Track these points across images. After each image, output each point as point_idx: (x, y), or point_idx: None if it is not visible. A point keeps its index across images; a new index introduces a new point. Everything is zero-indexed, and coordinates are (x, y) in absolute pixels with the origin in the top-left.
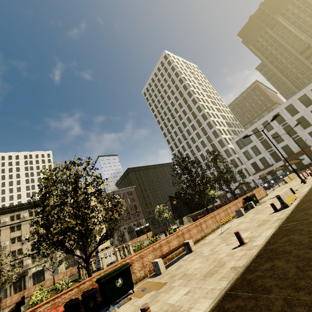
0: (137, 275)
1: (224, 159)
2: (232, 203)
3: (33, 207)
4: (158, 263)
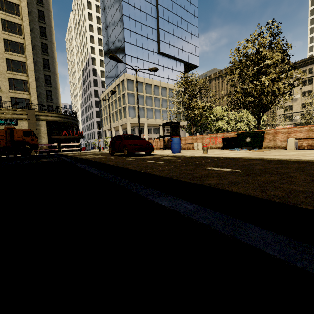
0: (277, 144)
1: None
2: None
3: None
4: (287, 141)
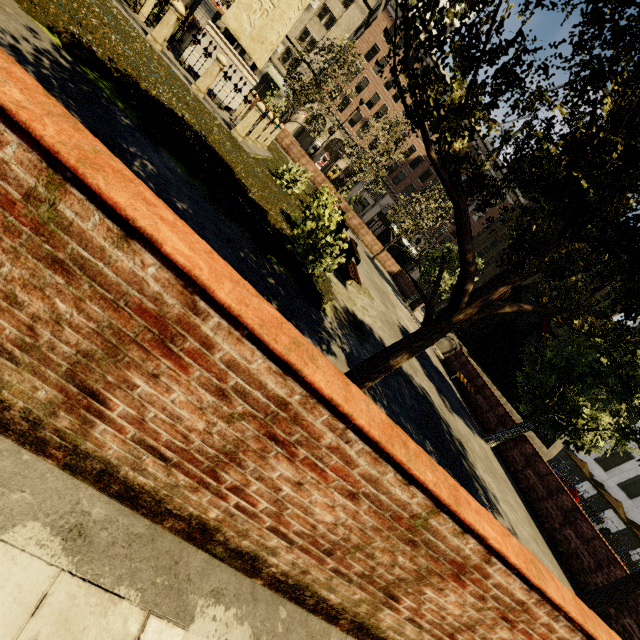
0: None
1: None
2: None
3: None
4: None
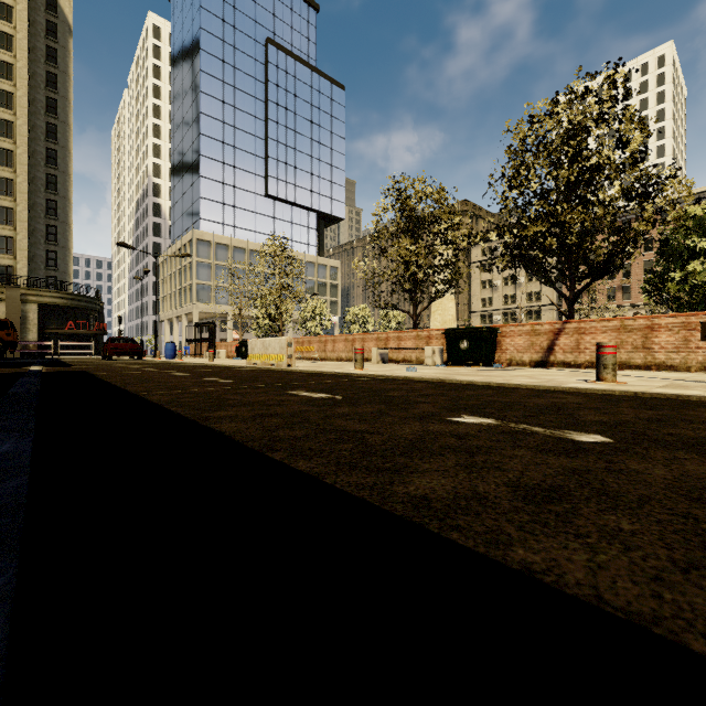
0: None
1: None
2: (417, 332)
3: None
4: None
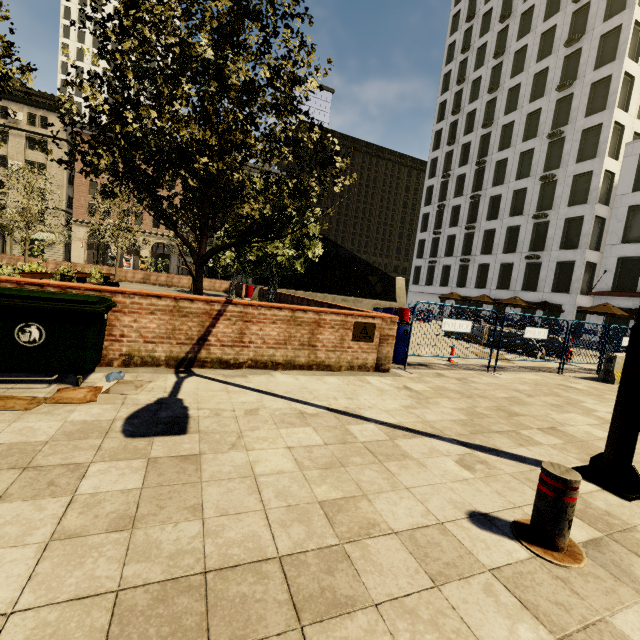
0: None
1: (552, 205)
2: None
3: (39, 108)
4: None
